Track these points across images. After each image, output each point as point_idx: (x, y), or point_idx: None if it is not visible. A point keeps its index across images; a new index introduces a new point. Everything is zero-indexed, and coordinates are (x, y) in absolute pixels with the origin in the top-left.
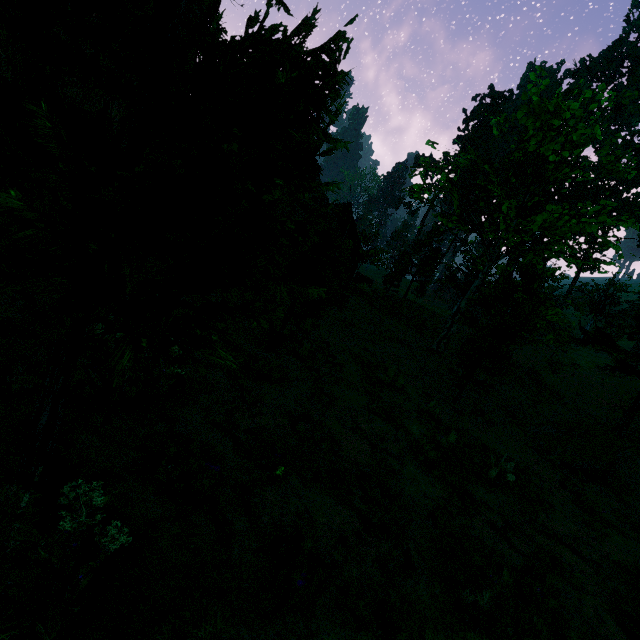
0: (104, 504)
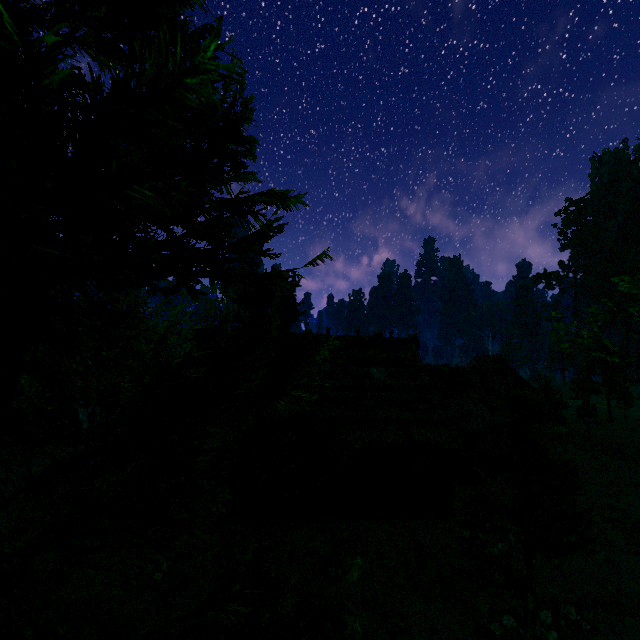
0: (573, 615)
